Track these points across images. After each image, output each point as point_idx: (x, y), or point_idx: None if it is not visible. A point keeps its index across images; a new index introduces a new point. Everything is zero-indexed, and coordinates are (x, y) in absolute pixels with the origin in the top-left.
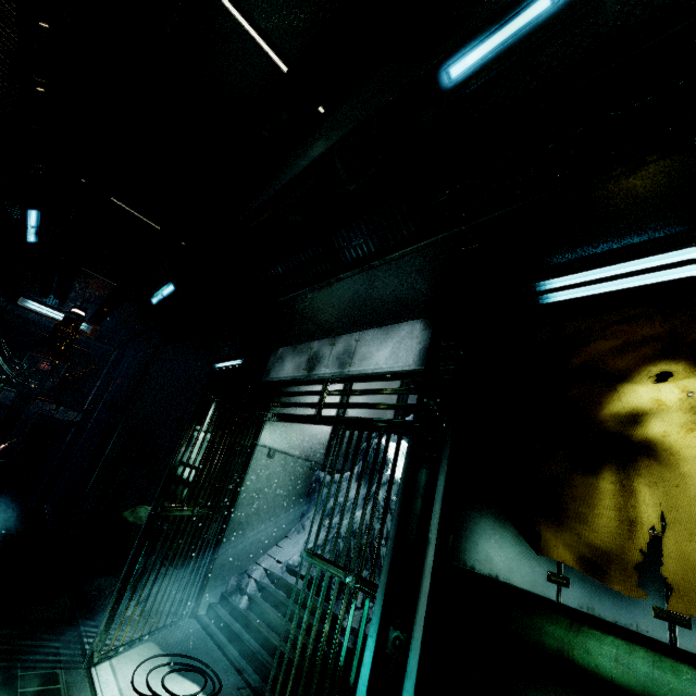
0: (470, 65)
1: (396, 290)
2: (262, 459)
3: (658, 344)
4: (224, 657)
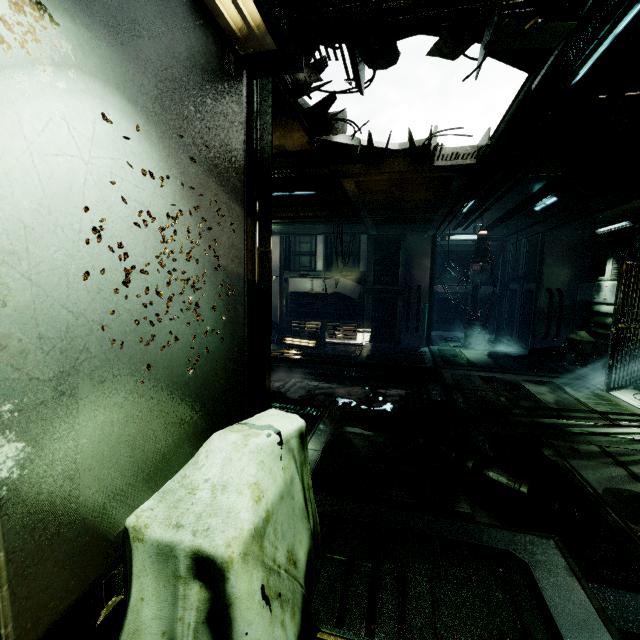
0: None
1: None
2: None
3: None
4: None
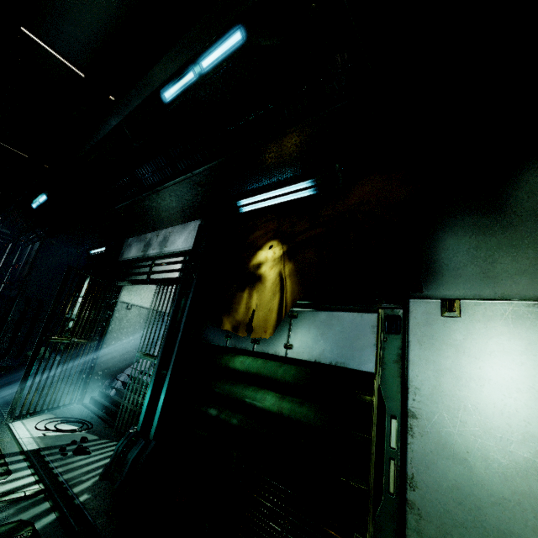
0: (172, 94)
1: (178, 203)
2: (123, 310)
3: (273, 232)
4: (98, 418)
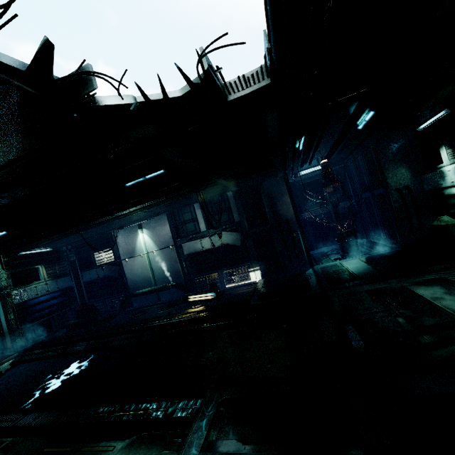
0: None
1: None
2: None
3: None
4: None
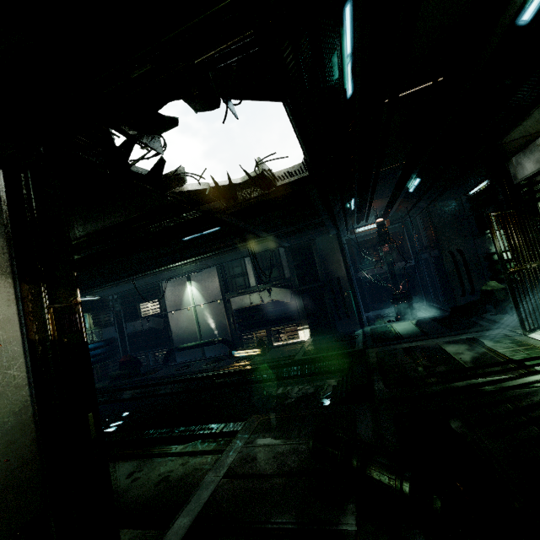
0: (532, 11)
1: None
2: None
3: None
4: None
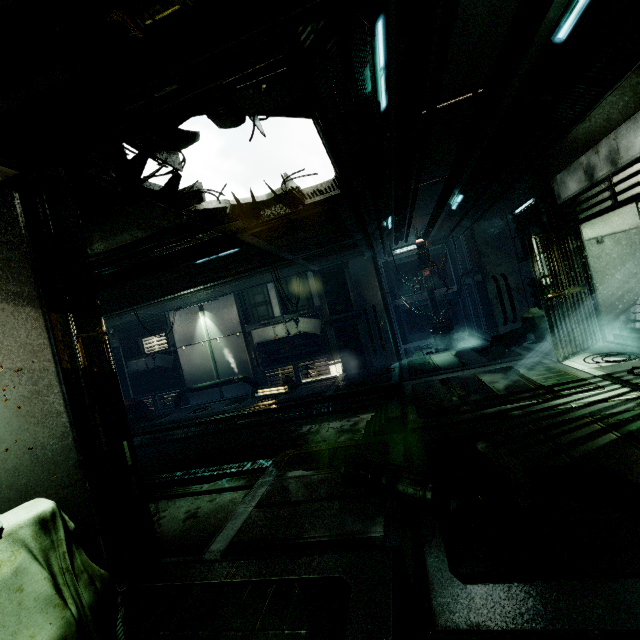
0: (567, 30)
1: (616, 107)
2: (594, 247)
3: None
4: (638, 349)
